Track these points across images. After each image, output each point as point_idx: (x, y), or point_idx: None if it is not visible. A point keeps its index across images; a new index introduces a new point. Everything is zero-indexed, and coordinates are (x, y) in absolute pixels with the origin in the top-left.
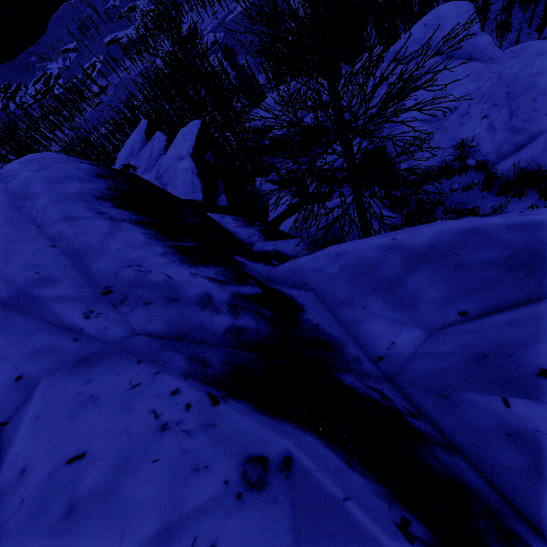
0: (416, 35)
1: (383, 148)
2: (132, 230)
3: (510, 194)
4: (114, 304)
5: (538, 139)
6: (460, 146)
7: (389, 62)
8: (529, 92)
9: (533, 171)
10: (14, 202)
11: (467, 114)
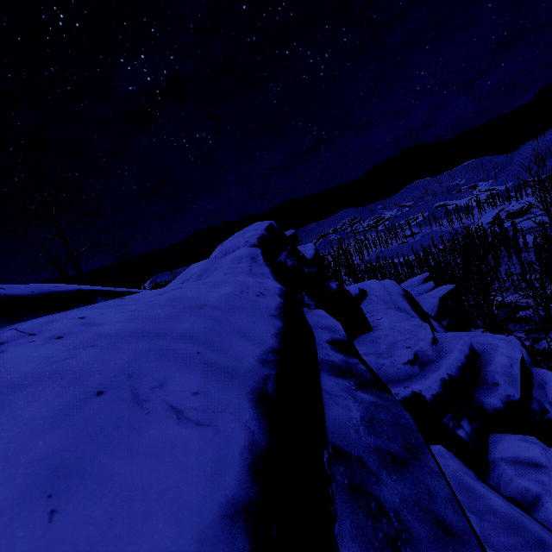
0: None
1: None
2: (406, 303)
3: None
4: (399, 309)
5: None
6: None
7: None
8: None
9: None
10: (385, 289)
11: None
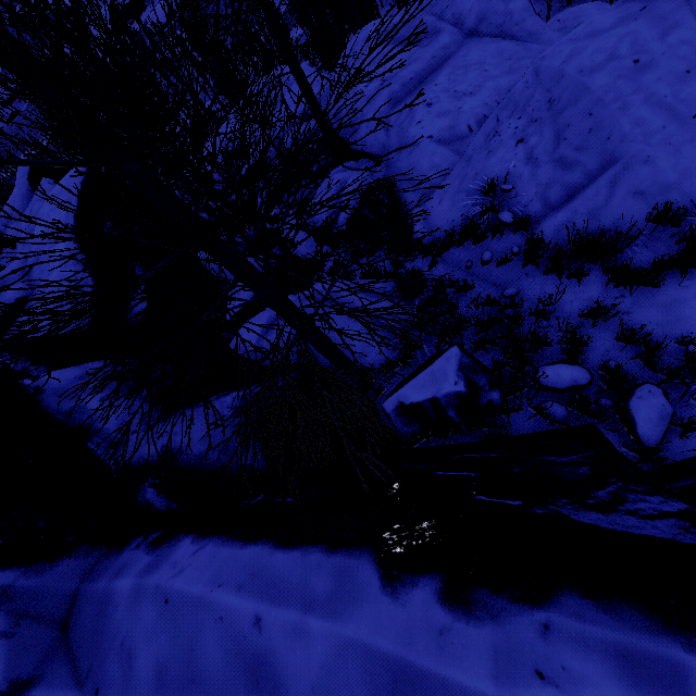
0: None
1: (390, 184)
2: None
3: (565, 272)
4: None
5: (598, 180)
6: (489, 189)
7: (391, 44)
8: (581, 100)
9: (596, 232)
10: None
11: (496, 136)
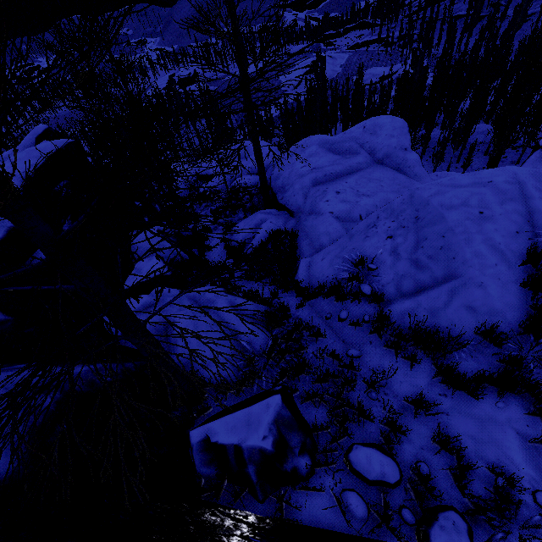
0: (355, 133)
1: (294, 233)
2: None
3: (402, 352)
4: None
5: (441, 286)
6: (359, 263)
7: (326, 150)
8: (438, 224)
9: (432, 327)
10: None
11: (374, 227)
